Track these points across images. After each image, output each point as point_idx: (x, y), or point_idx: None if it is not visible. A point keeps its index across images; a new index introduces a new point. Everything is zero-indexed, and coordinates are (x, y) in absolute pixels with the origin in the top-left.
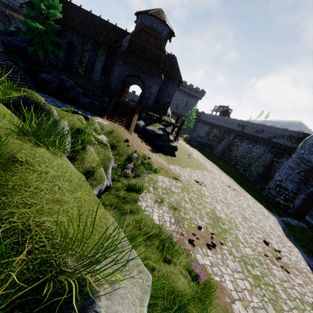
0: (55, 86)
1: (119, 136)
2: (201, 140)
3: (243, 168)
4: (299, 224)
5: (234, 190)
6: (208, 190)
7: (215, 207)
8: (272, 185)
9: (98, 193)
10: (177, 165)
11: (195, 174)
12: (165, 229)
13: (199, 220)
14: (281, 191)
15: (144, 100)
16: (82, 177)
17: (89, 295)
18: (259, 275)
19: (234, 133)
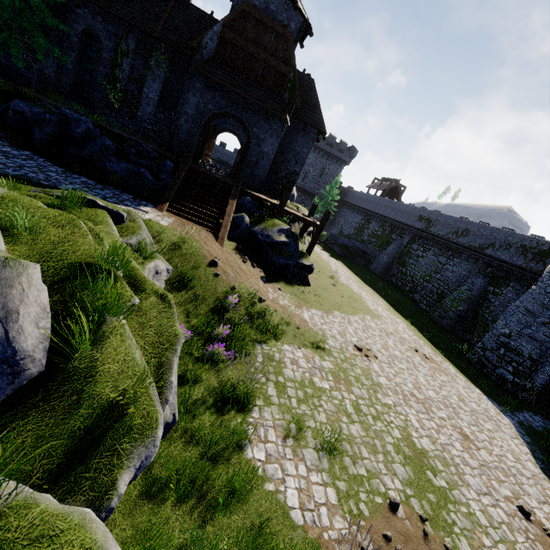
0: (51, 131)
1: (195, 254)
2: (348, 242)
3: (428, 301)
4: (545, 425)
5: (427, 358)
6: (383, 371)
7: (407, 418)
8: (491, 342)
9: (136, 475)
10: (316, 308)
11: (352, 327)
12: (320, 539)
13: (387, 474)
14: (510, 356)
15: (247, 169)
16: None
17: None
18: None
19: (411, 232)
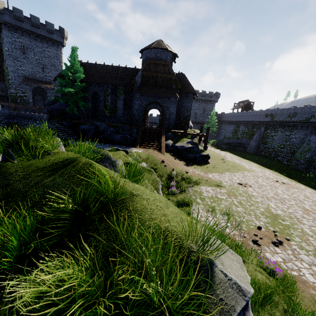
0: (93, 132)
1: (155, 160)
2: (229, 141)
3: (287, 158)
4: None
5: (284, 184)
6: (255, 190)
7: (268, 205)
8: None
9: None
10: (215, 172)
11: (236, 177)
12: (226, 234)
13: (256, 221)
14: None
15: (165, 121)
16: (164, 198)
17: (212, 262)
18: None
19: (264, 124)
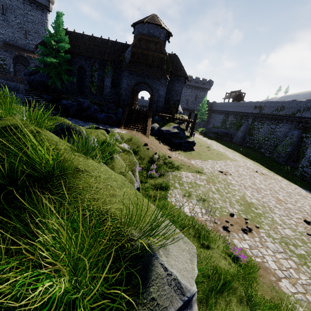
0: (75, 108)
1: (138, 142)
2: (217, 130)
3: (269, 151)
4: None
5: (263, 174)
6: (234, 179)
7: (244, 193)
8: (305, 162)
9: None
10: (198, 159)
11: (218, 165)
12: (198, 219)
13: (230, 208)
14: None
15: (154, 104)
16: (123, 177)
17: (153, 253)
18: (304, 254)
19: (252, 116)
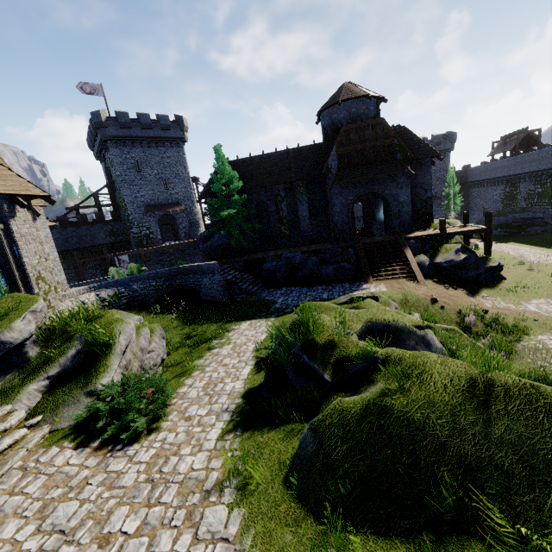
0: (284, 270)
1: (418, 300)
2: (505, 219)
3: None
4: None
5: None
6: None
7: None
8: None
9: None
10: (534, 298)
11: None
12: None
13: None
14: None
15: (394, 220)
16: None
17: None
18: None
19: None
